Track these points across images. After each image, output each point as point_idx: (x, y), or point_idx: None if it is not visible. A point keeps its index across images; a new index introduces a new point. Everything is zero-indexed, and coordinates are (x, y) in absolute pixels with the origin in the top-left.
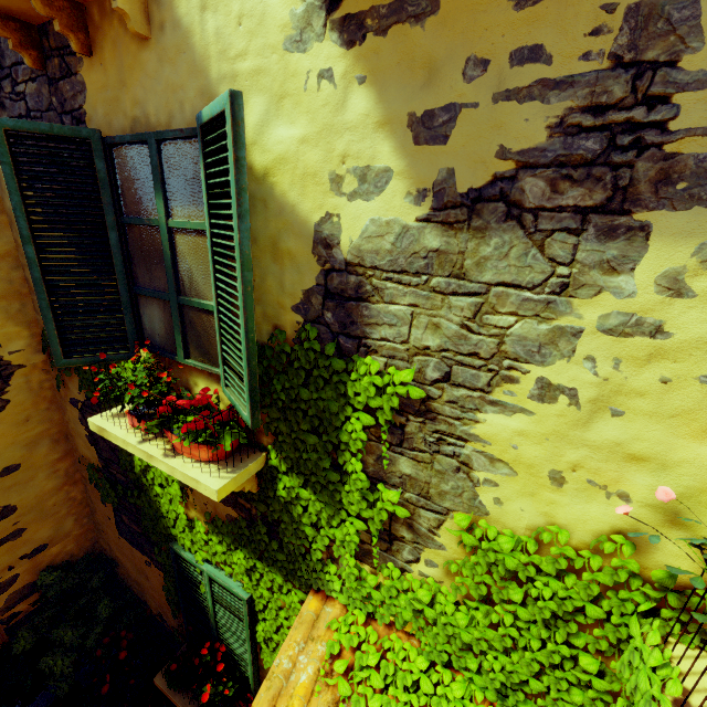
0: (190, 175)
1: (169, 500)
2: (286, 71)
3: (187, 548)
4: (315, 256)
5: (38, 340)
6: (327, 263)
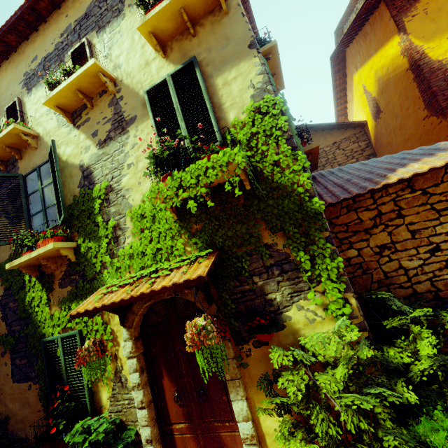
0: (48, 171)
1: (42, 312)
2: (68, 139)
3: (50, 334)
4: (80, 171)
5: None
6: (83, 170)
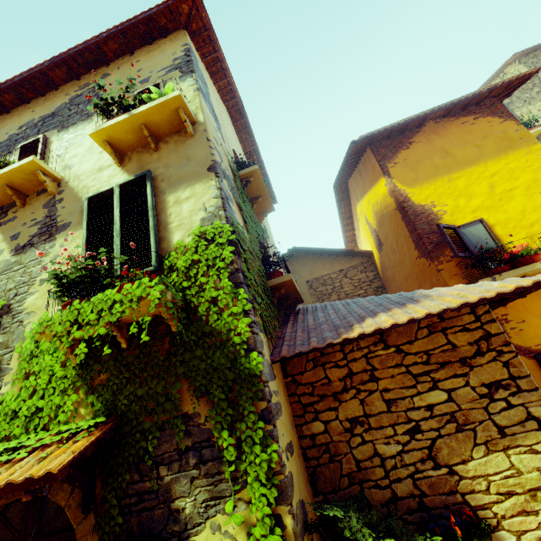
0: None
1: None
2: None
3: None
4: None
5: None
6: None
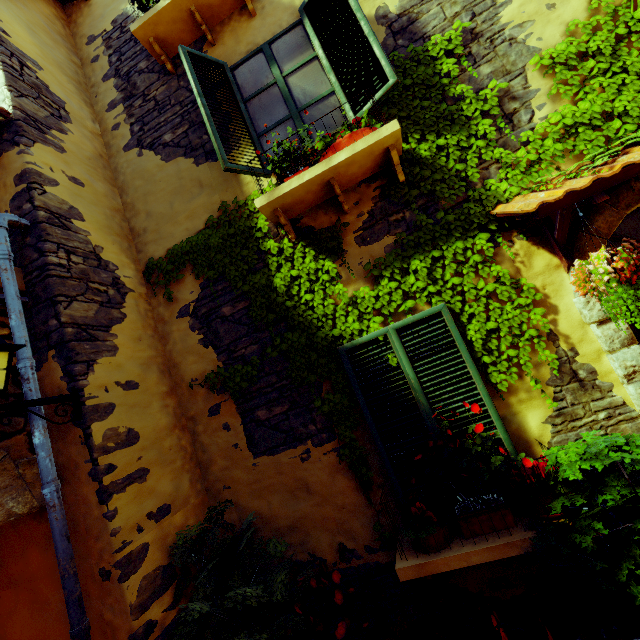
0: (293, 45)
1: (321, 300)
2: None
3: (358, 333)
4: (380, 26)
5: (140, 276)
6: (388, 23)
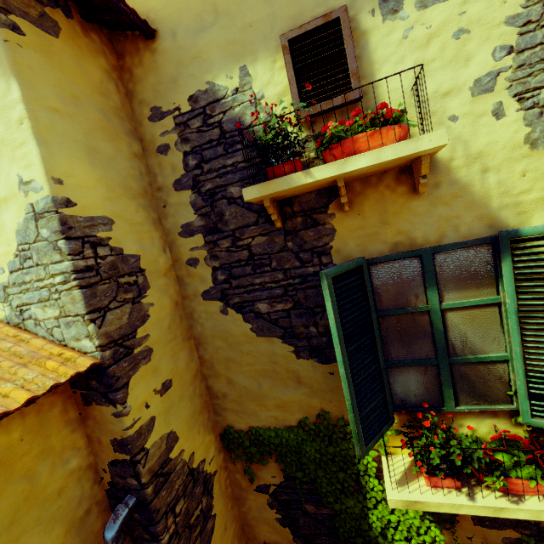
0: (468, 269)
1: None
2: None
3: None
4: None
5: (218, 441)
6: None
